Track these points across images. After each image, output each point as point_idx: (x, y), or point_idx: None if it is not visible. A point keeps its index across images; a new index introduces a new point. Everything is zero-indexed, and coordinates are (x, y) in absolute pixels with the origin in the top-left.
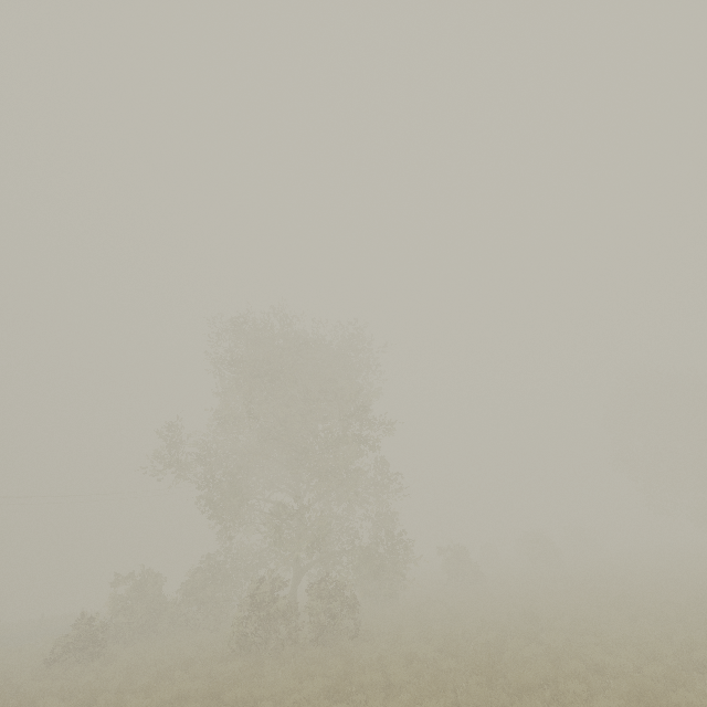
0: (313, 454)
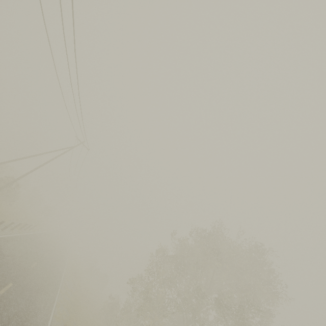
0: (209, 321)
